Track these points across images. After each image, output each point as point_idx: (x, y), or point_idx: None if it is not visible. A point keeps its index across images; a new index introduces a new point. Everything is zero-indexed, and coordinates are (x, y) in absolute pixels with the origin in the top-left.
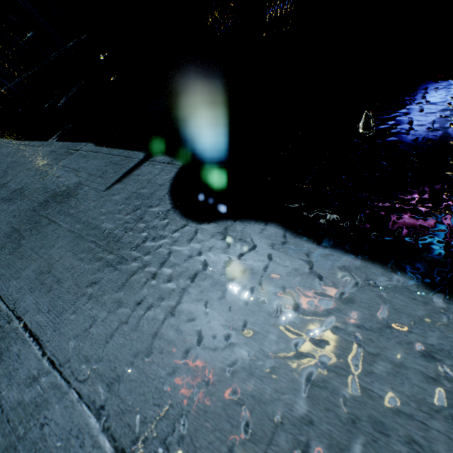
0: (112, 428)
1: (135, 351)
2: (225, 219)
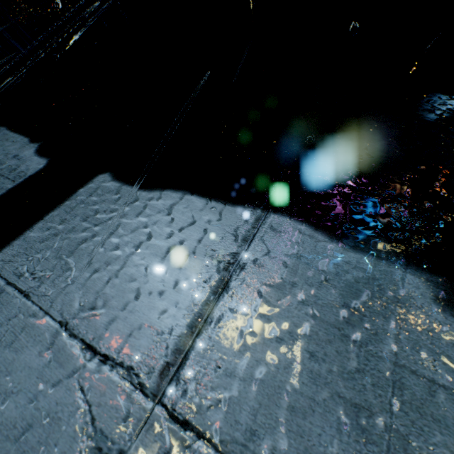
0: None
1: None
2: None
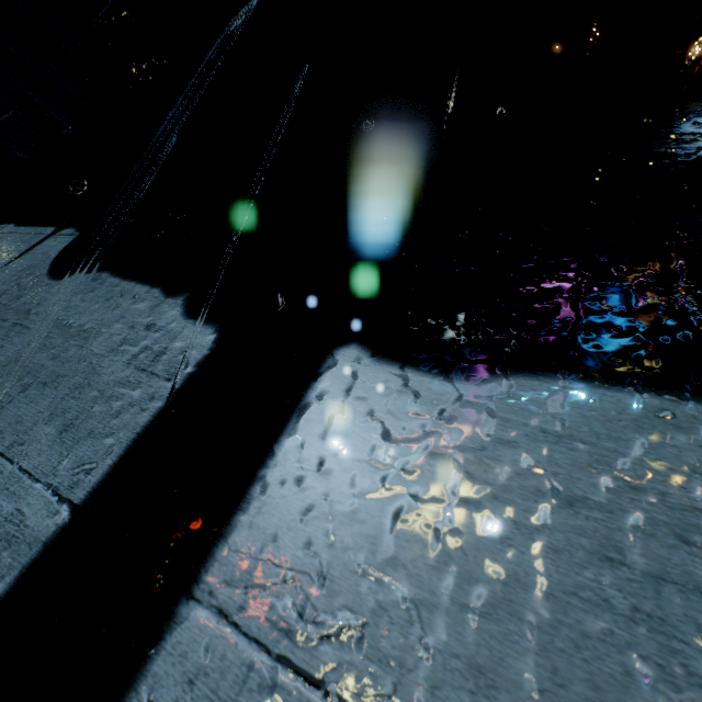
0: None
1: None
2: (79, 274)
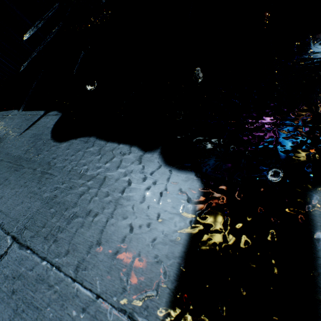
0: (5, 227)
1: (20, 200)
2: (73, 138)
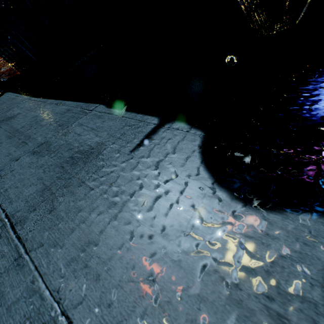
0: None
1: None
2: (294, 210)
